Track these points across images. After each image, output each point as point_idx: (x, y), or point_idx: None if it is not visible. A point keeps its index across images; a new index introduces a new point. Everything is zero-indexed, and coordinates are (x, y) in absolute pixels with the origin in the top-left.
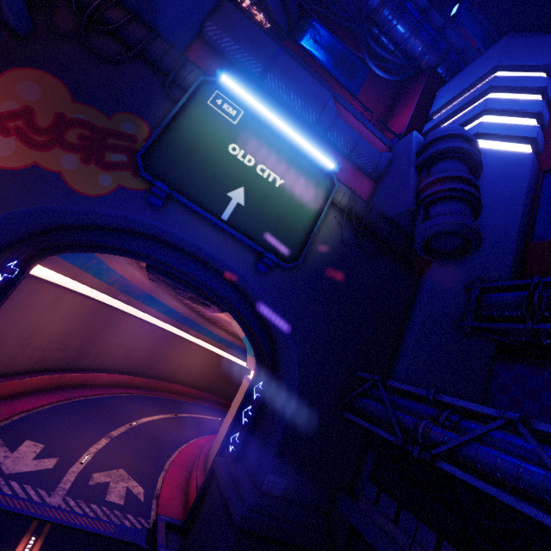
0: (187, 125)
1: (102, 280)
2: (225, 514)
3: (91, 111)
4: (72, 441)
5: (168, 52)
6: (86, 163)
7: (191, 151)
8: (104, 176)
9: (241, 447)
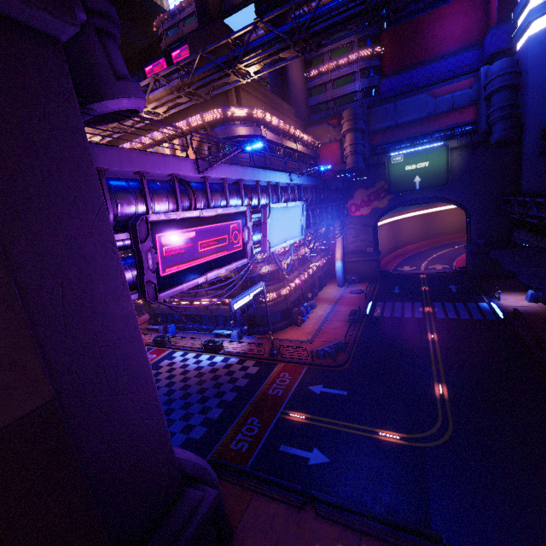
0: (392, 174)
1: (387, 215)
2: (469, 255)
3: (371, 189)
4: (416, 264)
5: (373, 160)
6: (379, 201)
7: (397, 180)
8: (384, 201)
9: (469, 239)
